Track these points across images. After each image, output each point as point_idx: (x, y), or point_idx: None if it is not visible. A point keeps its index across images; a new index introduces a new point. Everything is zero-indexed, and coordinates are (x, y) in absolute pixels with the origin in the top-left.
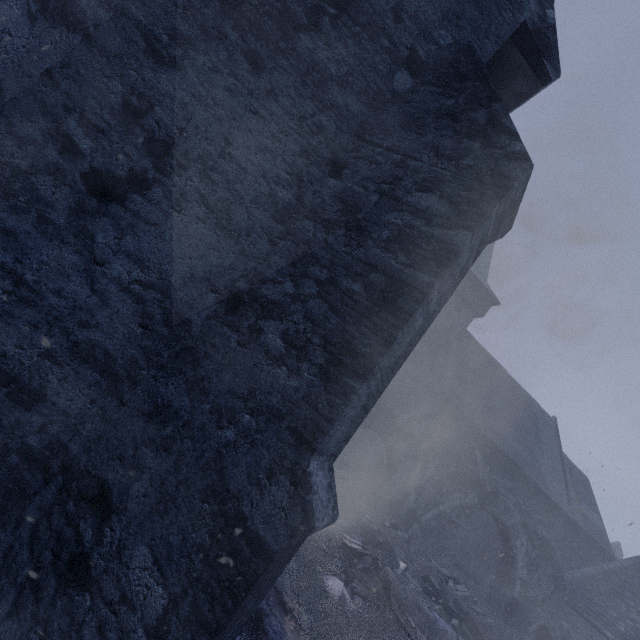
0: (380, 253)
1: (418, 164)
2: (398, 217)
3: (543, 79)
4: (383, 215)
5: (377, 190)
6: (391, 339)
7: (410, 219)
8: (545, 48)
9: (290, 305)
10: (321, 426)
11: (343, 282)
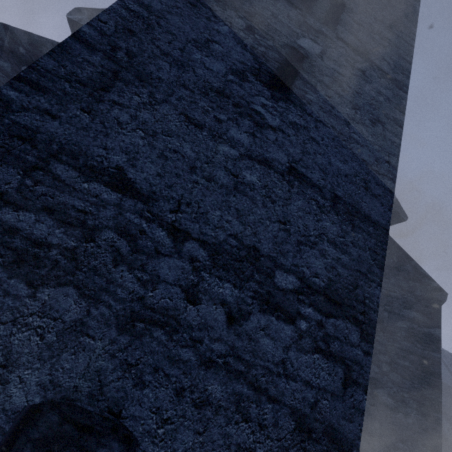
0: (407, 344)
1: (395, 294)
2: (403, 323)
3: (401, 220)
4: (396, 323)
5: (384, 309)
6: (439, 389)
7: (409, 324)
8: (398, 210)
9: (382, 378)
10: (436, 440)
11: (399, 361)
